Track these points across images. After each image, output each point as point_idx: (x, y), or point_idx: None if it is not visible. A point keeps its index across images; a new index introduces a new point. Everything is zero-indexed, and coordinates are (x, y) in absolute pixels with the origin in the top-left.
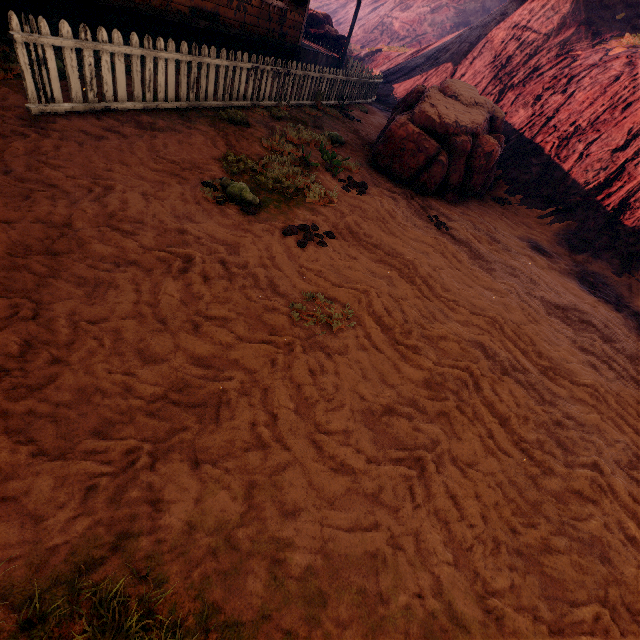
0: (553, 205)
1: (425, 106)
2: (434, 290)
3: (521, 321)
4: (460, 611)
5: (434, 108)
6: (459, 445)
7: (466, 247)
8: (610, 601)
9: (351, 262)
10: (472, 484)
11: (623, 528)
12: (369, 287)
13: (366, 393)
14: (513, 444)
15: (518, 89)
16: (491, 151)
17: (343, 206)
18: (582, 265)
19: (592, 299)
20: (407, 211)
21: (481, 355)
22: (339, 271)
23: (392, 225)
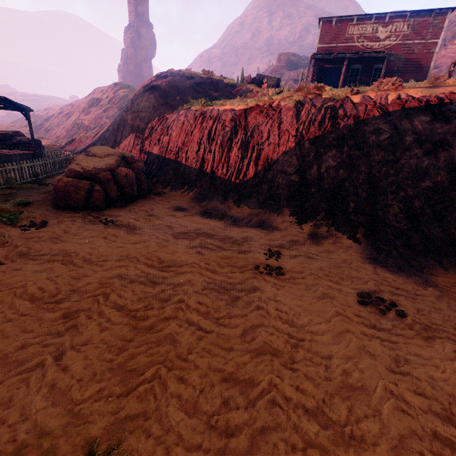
0: (186, 185)
1: (71, 166)
2: (90, 260)
3: (155, 250)
4: (48, 427)
5: (78, 165)
6: (80, 337)
7: (126, 227)
8: (168, 359)
9: (13, 273)
10: (84, 353)
11: (189, 320)
12: (26, 281)
13: (1, 347)
14: (125, 316)
15: (149, 139)
16: (126, 174)
17: (19, 241)
18: (206, 206)
19: (208, 220)
20: (81, 224)
21: (116, 280)
22: (1, 283)
23: (65, 236)
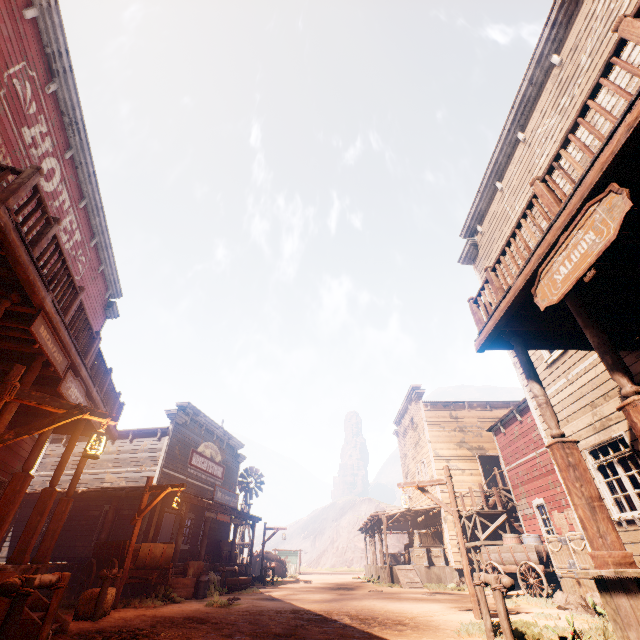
0: None
1: None
2: None
3: None
4: None
5: None
6: None
7: None
8: None
9: None
10: None
11: None
12: None
13: None
14: None
15: None
16: None
17: None
18: None
19: None
20: None
21: None
22: None
23: None
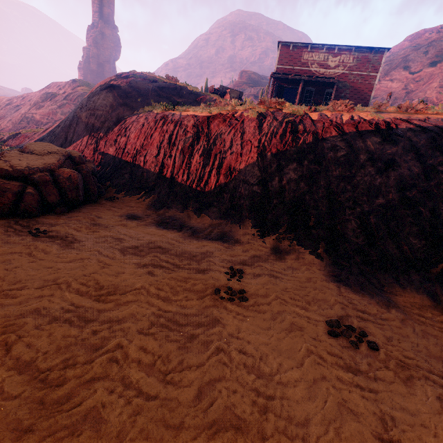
0: (143, 190)
1: None
2: None
3: (95, 271)
4: None
5: (7, 162)
6: None
7: (62, 239)
8: None
9: None
10: None
11: (125, 380)
12: None
13: None
14: (30, 382)
15: (105, 138)
16: (69, 176)
17: None
18: (163, 215)
19: (164, 231)
20: (1, 235)
21: (29, 320)
22: None
23: None
